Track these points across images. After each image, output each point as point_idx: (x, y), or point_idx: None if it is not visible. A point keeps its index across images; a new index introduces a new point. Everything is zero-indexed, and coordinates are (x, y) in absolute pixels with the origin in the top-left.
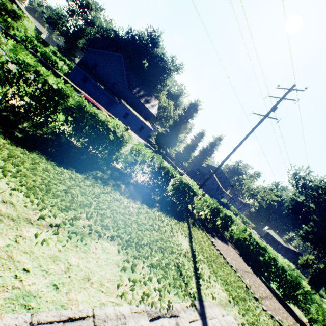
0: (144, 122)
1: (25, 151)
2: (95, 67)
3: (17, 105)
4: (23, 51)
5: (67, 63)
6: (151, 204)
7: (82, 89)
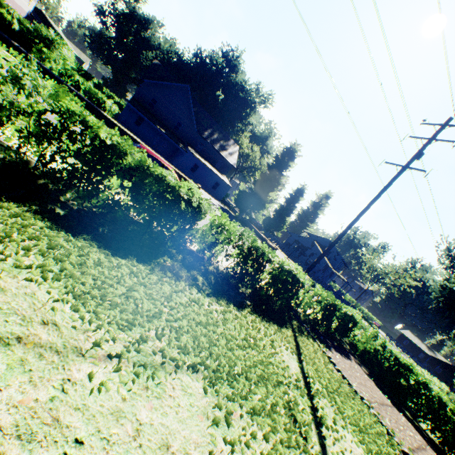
0: (219, 176)
1: (69, 236)
2: (153, 104)
3: (57, 170)
4: (66, 95)
5: (116, 101)
6: (239, 303)
7: (136, 135)
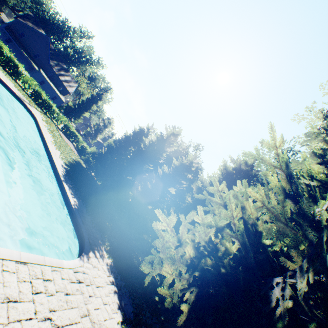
0: (58, 94)
1: None
2: (22, 36)
3: None
4: None
5: None
6: (30, 97)
7: None
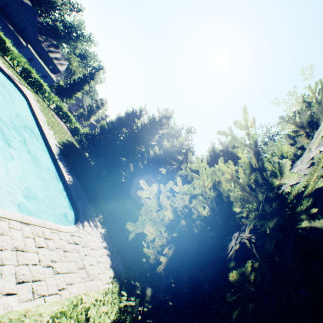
0: (48, 72)
1: None
2: (6, 7)
3: None
4: None
5: None
6: (20, 76)
7: None
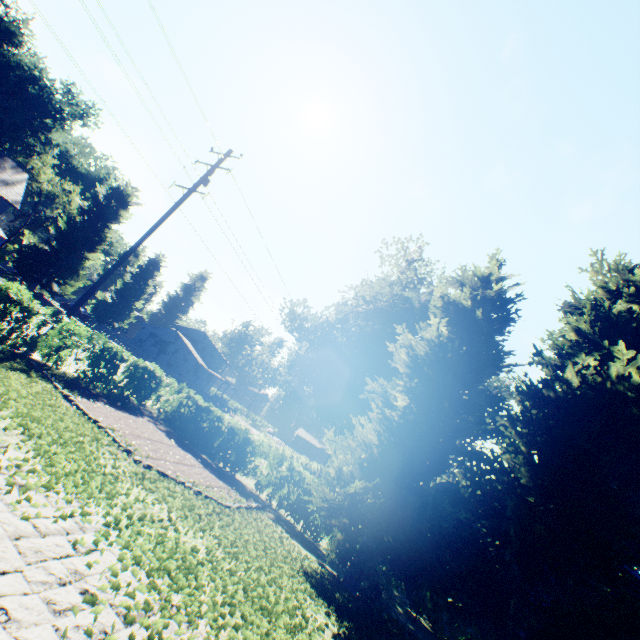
0: None
1: None
2: None
3: None
4: None
5: None
6: None
7: None
